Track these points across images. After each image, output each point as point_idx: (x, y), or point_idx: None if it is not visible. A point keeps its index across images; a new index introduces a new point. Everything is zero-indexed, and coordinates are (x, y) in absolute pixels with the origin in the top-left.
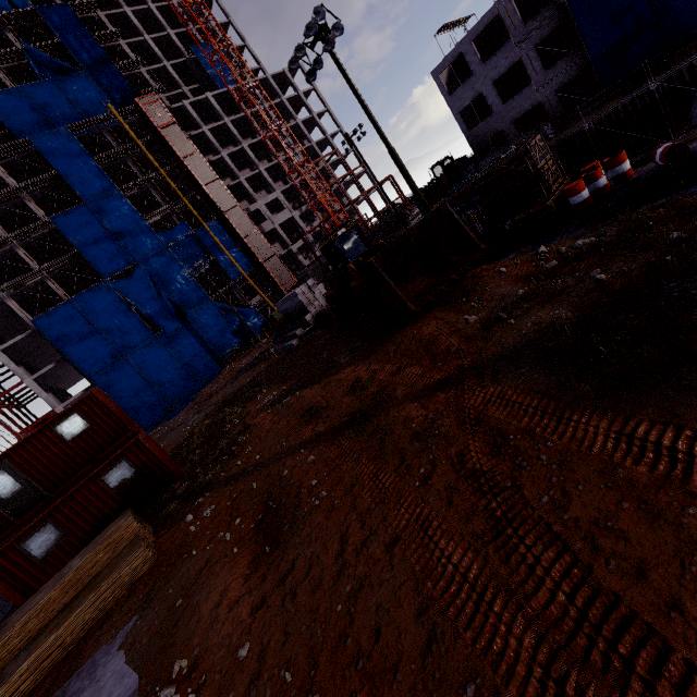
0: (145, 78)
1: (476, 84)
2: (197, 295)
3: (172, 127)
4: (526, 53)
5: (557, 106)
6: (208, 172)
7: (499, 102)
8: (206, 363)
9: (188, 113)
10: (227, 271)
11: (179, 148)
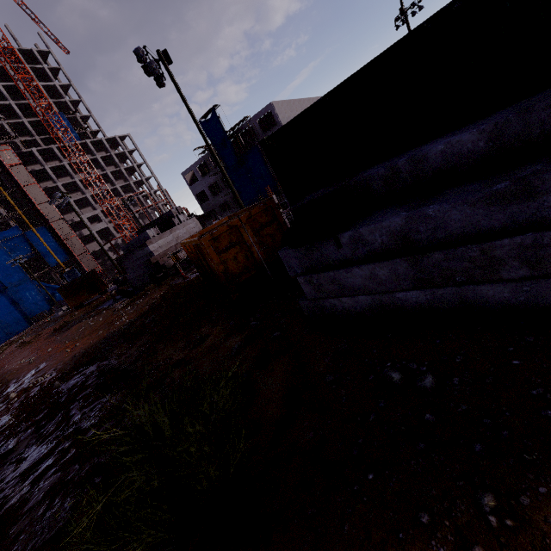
0: (5, 128)
1: (201, 185)
2: (19, 275)
3: (18, 166)
4: (218, 180)
5: (233, 204)
6: (42, 196)
7: (211, 196)
8: (18, 321)
9: (35, 156)
10: (47, 260)
11: (21, 180)
